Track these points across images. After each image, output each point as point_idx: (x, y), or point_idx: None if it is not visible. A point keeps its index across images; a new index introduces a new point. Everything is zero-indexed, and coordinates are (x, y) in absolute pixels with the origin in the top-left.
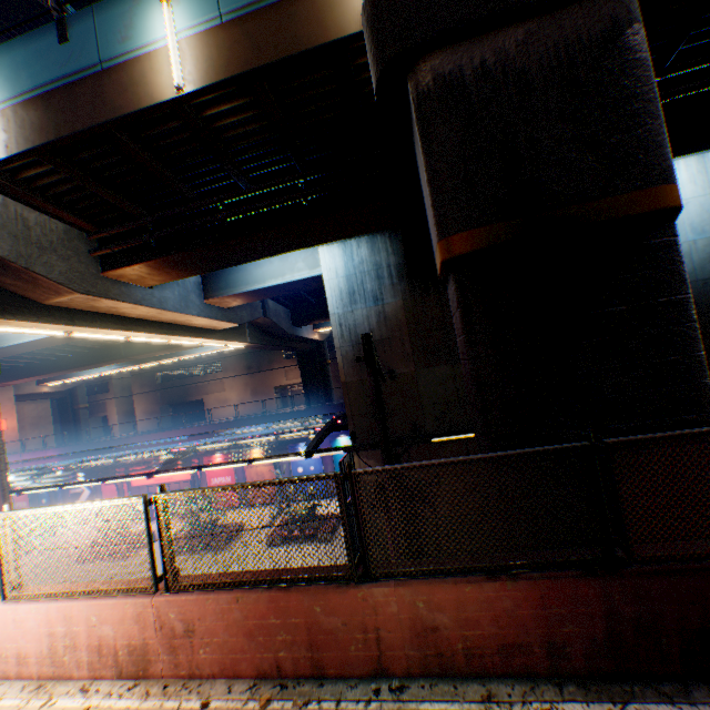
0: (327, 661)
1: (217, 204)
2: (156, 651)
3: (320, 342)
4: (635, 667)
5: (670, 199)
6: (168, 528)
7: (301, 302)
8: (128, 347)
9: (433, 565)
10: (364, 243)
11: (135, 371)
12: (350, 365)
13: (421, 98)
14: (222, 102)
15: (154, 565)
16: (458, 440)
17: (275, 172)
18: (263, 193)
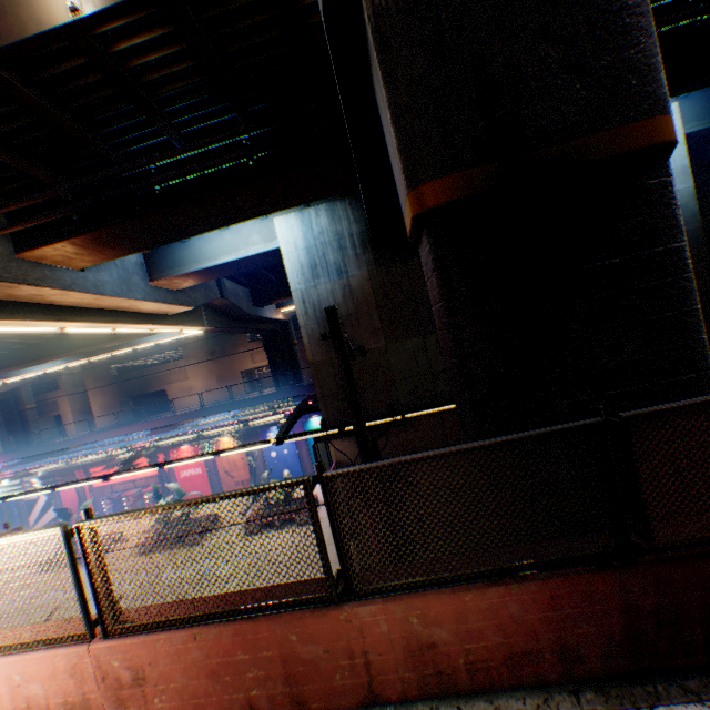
0: (309, 695)
1: (148, 167)
2: (101, 706)
3: (285, 322)
4: (655, 662)
5: (666, 132)
6: (98, 562)
7: (261, 280)
8: (72, 340)
9: (426, 575)
10: (323, 211)
11: (87, 364)
12: (317, 344)
13: (378, 14)
14: (136, 33)
15: (86, 607)
16: (433, 413)
17: (214, 127)
18: (202, 153)
